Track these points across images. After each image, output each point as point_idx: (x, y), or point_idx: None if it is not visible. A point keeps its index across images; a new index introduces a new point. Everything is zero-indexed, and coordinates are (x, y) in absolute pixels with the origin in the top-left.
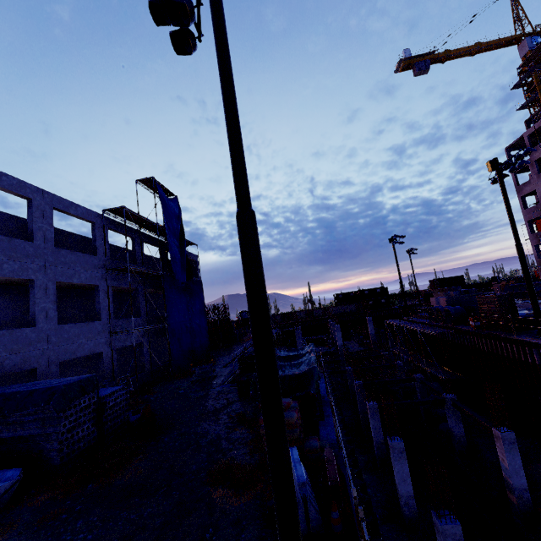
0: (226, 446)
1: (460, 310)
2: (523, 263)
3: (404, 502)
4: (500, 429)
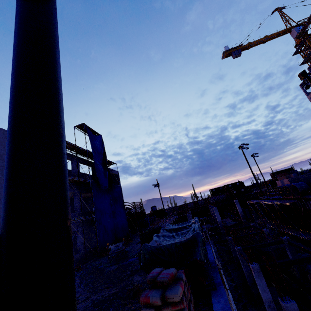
0: None
1: (303, 184)
2: None
3: None
4: None
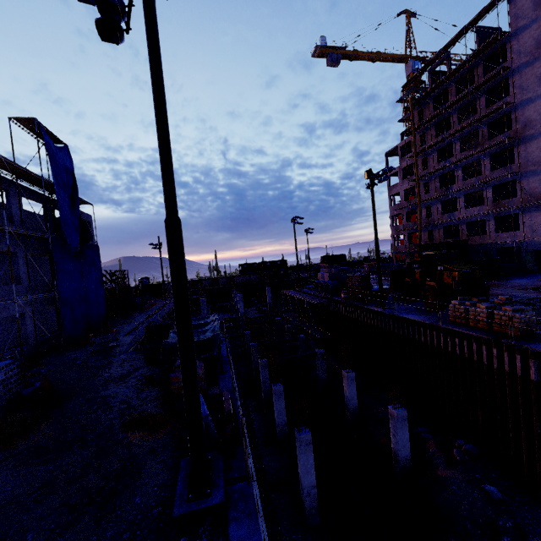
0: (137, 403)
1: (336, 285)
2: (377, 253)
3: (279, 429)
4: (347, 371)
